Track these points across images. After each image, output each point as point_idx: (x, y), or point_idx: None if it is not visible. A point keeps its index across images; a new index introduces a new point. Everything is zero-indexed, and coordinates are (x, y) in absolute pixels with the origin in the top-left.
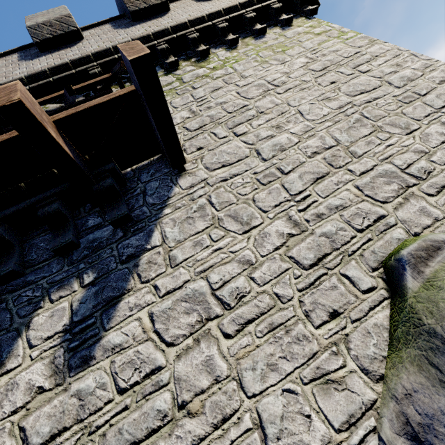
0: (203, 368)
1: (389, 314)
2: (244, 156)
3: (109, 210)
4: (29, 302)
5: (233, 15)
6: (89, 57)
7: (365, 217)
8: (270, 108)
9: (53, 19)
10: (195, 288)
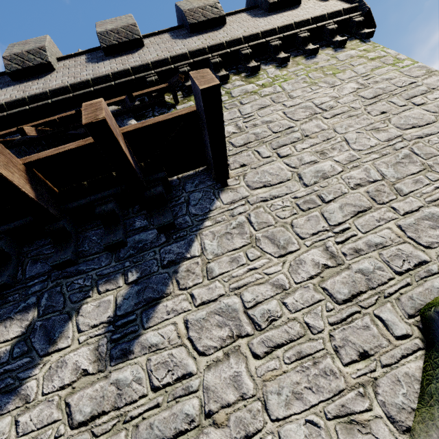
0: (230, 383)
1: (422, 366)
2: (286, 178)
3: (156, 215)
4: (80, 289)
5: (287, 34)
6: (148, 65)
7: (405, 260)
8: (315, 132)
9: (121, 27)
10: (229, 304)
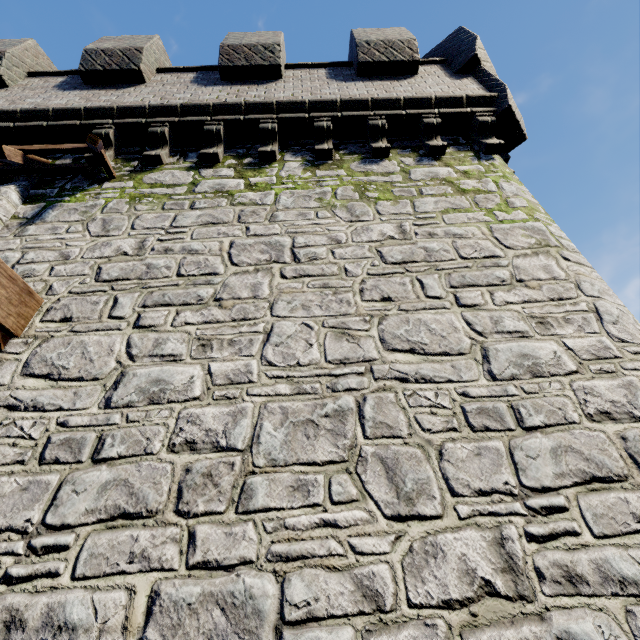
0: None
1: None
2: (95, 374)
3: None
4: None
5: (349, 114)
6: (112, 110)
7: None
8: (239, 297)
9: (120, 48)
10: None
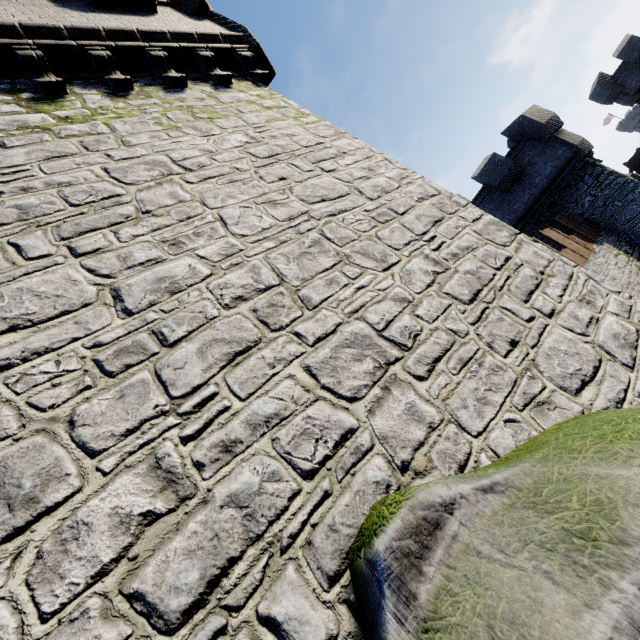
0: None
1: None
2: (80, 302)
3: None
4: None
5: (124, 44)
6: None
7: (319, 439)
8: (166, 205)
9: None
10: None
